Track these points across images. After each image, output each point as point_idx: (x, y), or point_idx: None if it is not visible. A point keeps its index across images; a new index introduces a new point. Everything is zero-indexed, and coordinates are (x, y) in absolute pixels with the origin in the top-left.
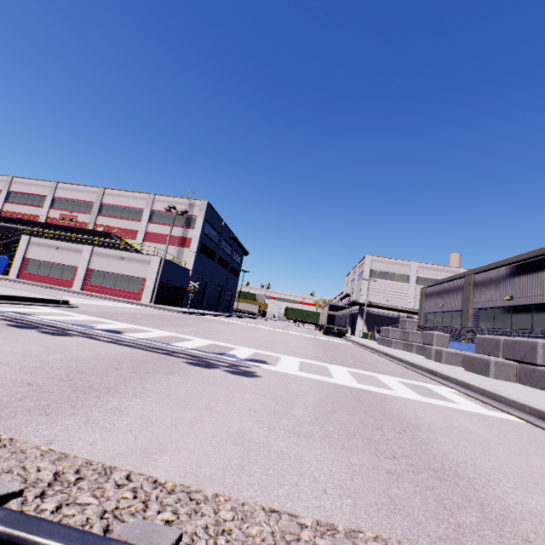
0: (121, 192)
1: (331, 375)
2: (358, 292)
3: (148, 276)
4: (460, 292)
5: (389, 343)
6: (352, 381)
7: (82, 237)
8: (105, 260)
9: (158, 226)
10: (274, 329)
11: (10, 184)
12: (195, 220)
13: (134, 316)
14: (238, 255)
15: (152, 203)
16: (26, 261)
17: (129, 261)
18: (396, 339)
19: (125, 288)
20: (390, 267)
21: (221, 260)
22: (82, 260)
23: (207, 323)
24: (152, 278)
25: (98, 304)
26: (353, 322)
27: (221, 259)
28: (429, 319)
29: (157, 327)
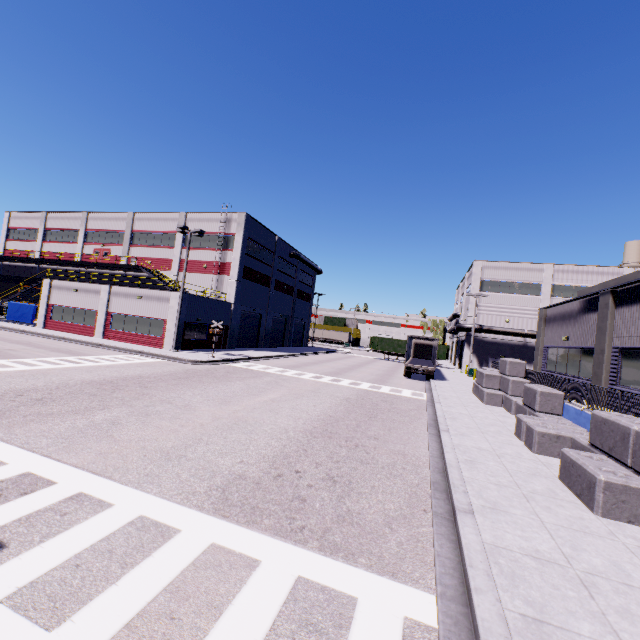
0: (151, 214)
1: (91, 599)
2: (466, 312)
3: (168, 317)
4: (593, 318)
5: (482, 396)
6: (103, 634)
7: (117, 273)
8: (123, 300)
9: (193, 252)
10: (320, 377)
11: (45, 221)
12: (233, 240)
13: (56, 392)
14: (307, 275)
15: (183, 223)
16: (51, 308)
17: (147, 299)
18: (493, 389)
19: (147, 332)
20: (510, 275)
21: (281, 284)
22: (100, 302)
23: (193, 385)
24: (172, 319)
25: (60, 367)
26: (462, 352)
27: (281, 283)
28: (550, 357)
29: (18, 426)
